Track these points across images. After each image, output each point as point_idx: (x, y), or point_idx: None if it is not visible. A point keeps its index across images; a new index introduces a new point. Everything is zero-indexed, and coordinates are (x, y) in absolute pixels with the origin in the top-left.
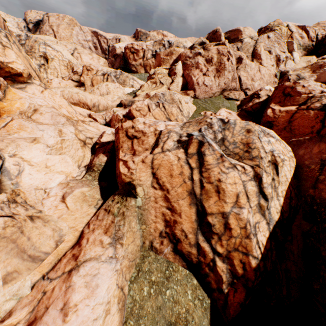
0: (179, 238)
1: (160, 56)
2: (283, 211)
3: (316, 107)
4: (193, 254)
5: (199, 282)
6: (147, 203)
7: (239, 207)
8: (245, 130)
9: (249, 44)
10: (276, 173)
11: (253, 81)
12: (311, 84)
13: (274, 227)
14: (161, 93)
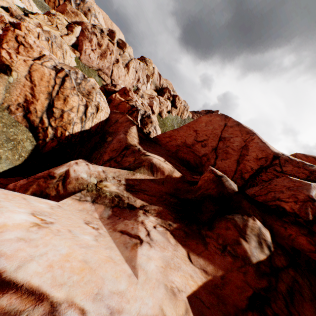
0: (31, 111)
1: (67, 8)
2: (92, 130)
3: (130, 104)
4: (36, 122)
5: (34, 136)
6: (17, 84)
7: (72, 112)
8: (93, 87)
9: (127, 57)
10: (96, 112)
11: (119, 79)
12: (145, 102)
13: (84, 131)
14: (54, 35)
